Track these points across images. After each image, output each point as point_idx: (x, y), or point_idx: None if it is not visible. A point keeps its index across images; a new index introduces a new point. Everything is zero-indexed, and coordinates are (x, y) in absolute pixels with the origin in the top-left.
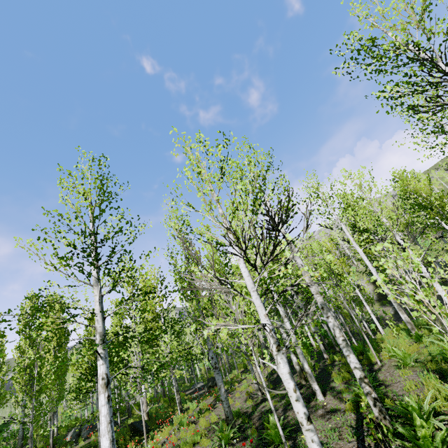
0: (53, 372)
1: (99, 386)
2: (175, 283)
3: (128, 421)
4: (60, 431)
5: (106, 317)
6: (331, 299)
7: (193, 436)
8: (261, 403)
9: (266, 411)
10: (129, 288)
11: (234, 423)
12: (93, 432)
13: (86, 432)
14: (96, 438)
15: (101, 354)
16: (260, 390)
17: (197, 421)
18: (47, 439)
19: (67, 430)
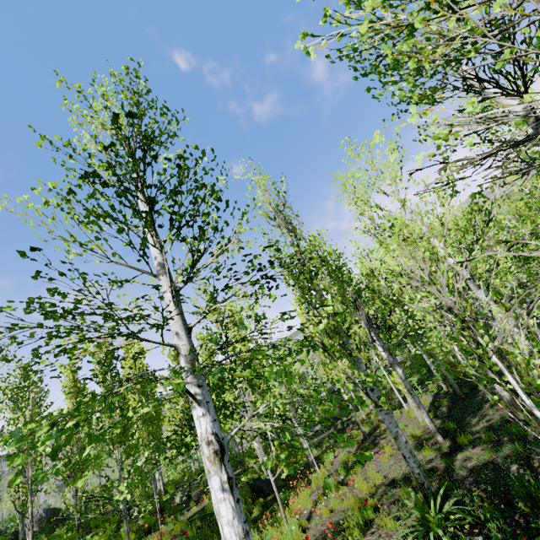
0: (144, 426)
1: (204, 459)
2: (286, 281)
3: (244, 477)
4: (167, 490)
5: (191, 328)
6: (533, 286)
7: (360, 511)
8: (454, 453)
9: (481, 469)
10: (214, 317)
11: (435, 494)
12: (205, 493)
13: (196, 492)
14: (210, 504)
15: (197, 396)
16: (438, 432)
17: (346, 480)
18: (154, 503)
19: (175, 487)
